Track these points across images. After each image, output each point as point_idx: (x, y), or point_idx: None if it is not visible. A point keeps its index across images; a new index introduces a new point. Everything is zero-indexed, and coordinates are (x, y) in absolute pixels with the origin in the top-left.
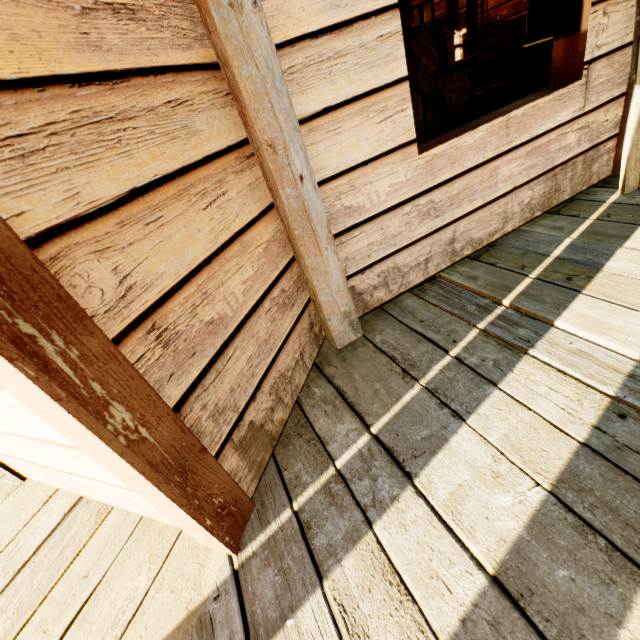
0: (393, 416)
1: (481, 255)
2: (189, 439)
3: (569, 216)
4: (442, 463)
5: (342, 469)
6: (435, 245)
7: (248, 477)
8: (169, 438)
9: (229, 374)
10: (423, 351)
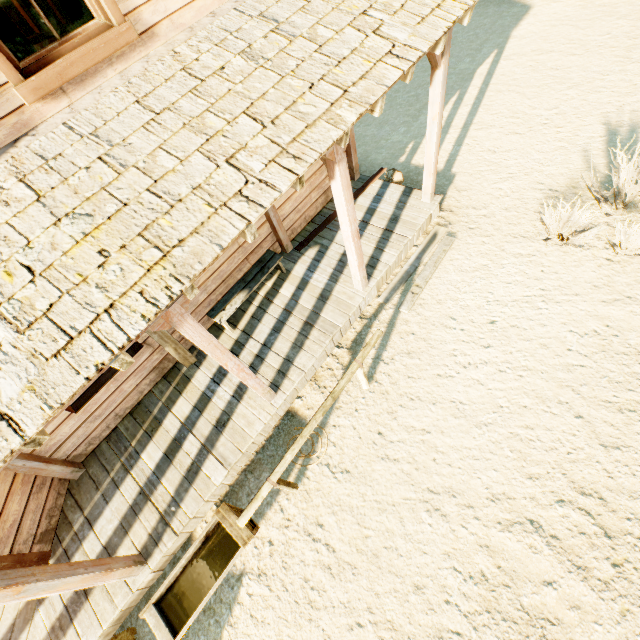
0: (91, 507)
1: (134, 411)
2: (18, 555)
3: (168, 382)
4: (101, 520)
5: (76, 530)
6: (108, 421)
7: (47, 545)
8: (12, 559)
9: (25, 530)
10: (104, 476)
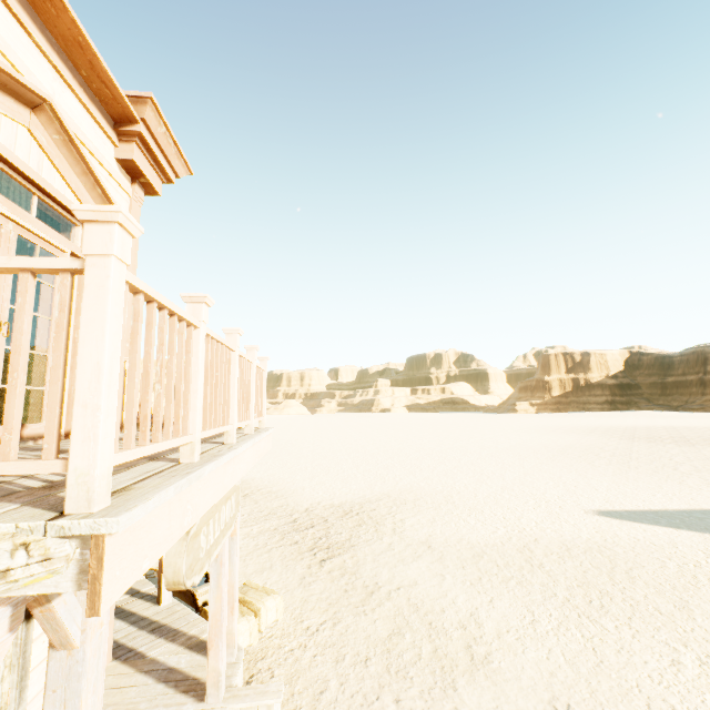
0: None
1: None
2: None
3: None
4: None
5: None
6: None
7: None
8: None
9: None
10: None
